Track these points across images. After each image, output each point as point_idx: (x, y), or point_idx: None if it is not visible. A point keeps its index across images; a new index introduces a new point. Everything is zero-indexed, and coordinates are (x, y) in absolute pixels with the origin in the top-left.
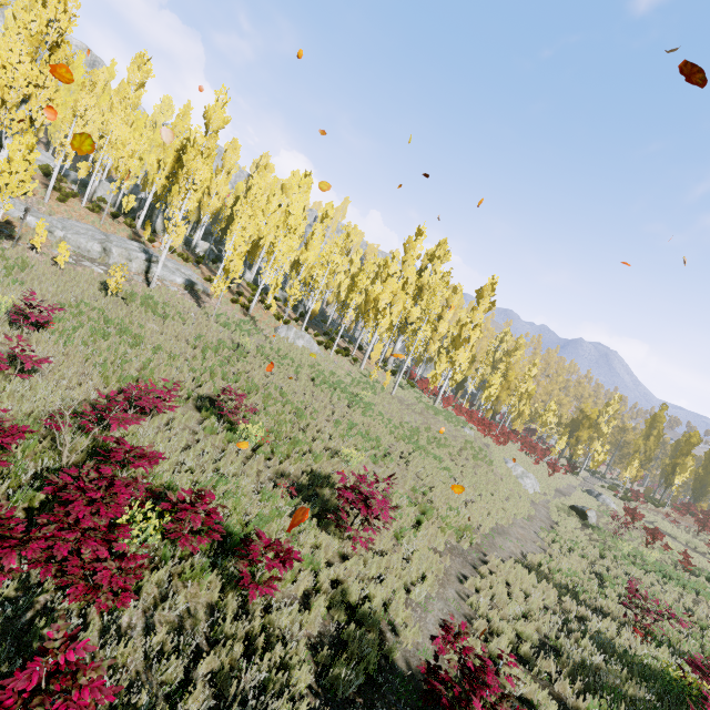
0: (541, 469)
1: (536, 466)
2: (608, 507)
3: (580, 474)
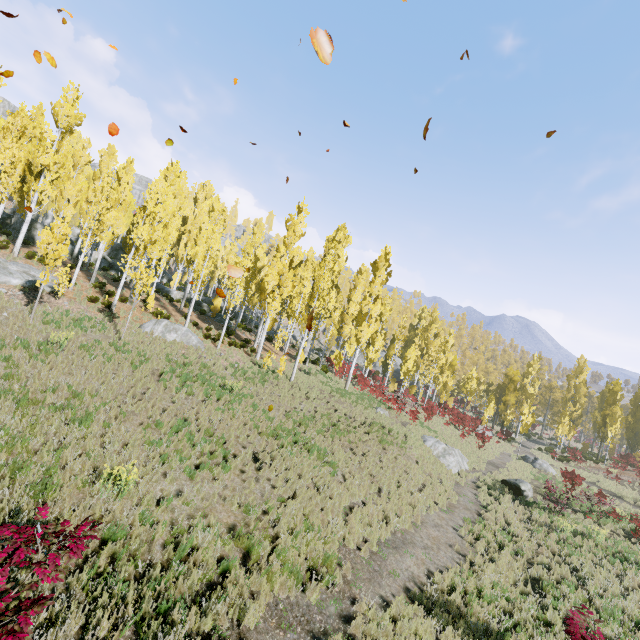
0: (472, 441)
1: (466, 438)
2: (546, 473)
3: (516, 439)
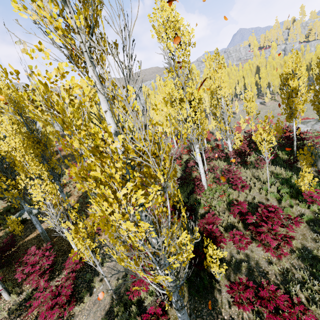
0: None
1: None
2: None
3: None
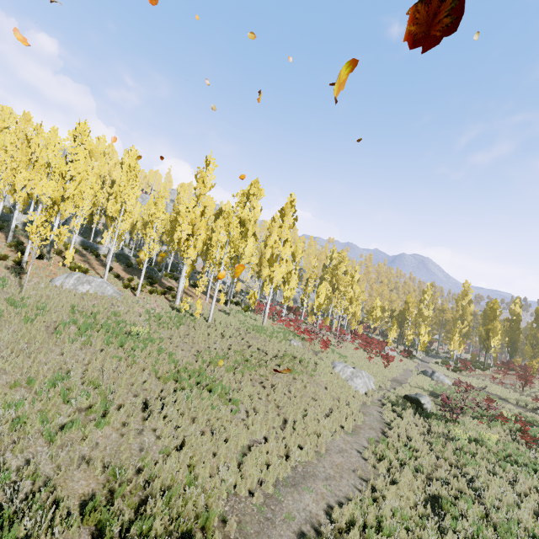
0: (379, 362)
1: (373, 360)
2: (443, 384)
3: (417, 356)
